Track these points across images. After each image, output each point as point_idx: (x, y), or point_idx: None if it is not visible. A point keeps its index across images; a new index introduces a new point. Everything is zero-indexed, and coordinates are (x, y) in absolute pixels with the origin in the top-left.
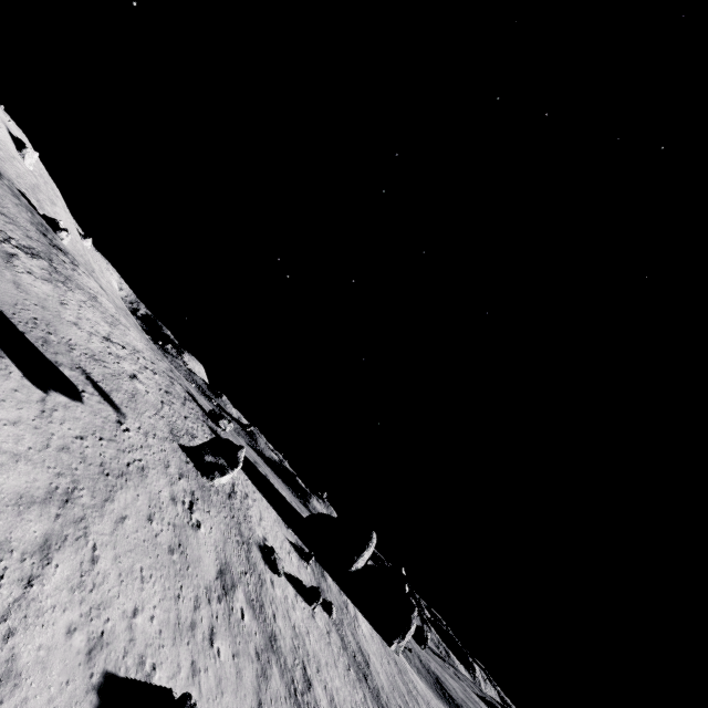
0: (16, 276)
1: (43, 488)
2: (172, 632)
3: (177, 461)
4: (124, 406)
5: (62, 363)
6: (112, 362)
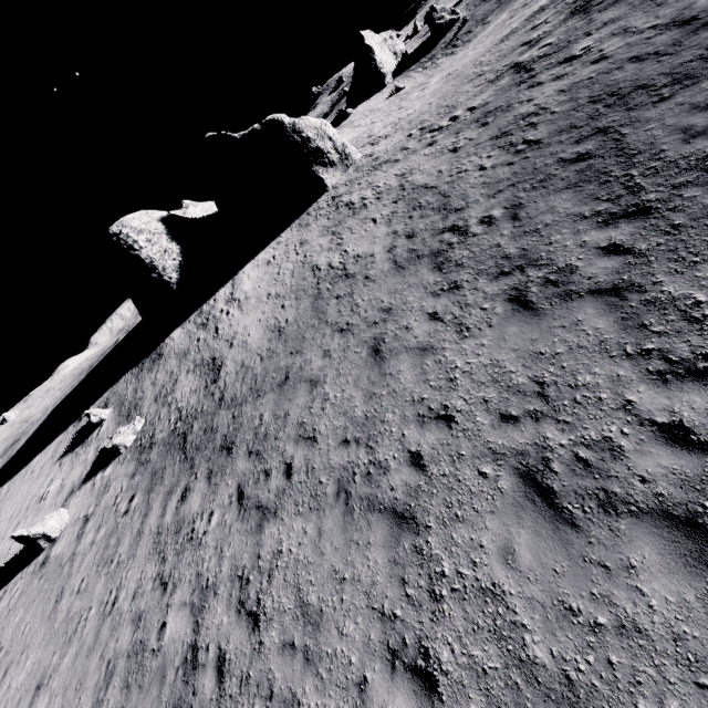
0: None
1: None
2: None
3: None
4: None
5: None
6: None
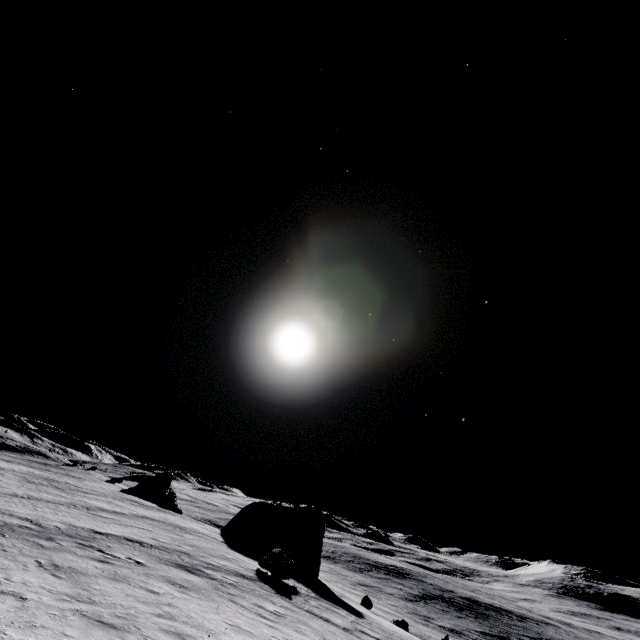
0: None
1: None
2: None
3: None
4: None
5: None
6: None
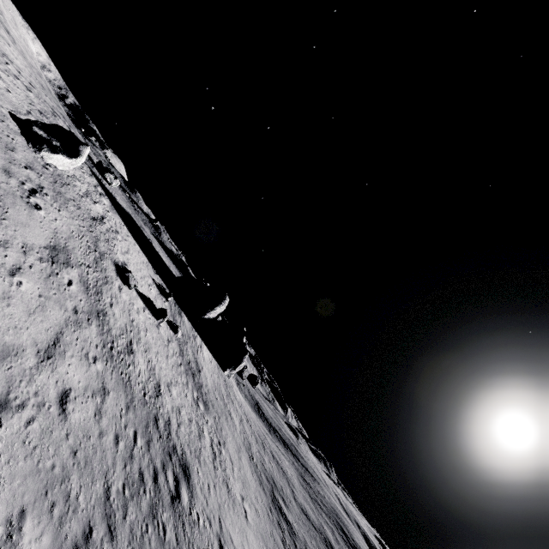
0: None
1: None
2: None
3: (29, 157)
4: None
5: None
6: None
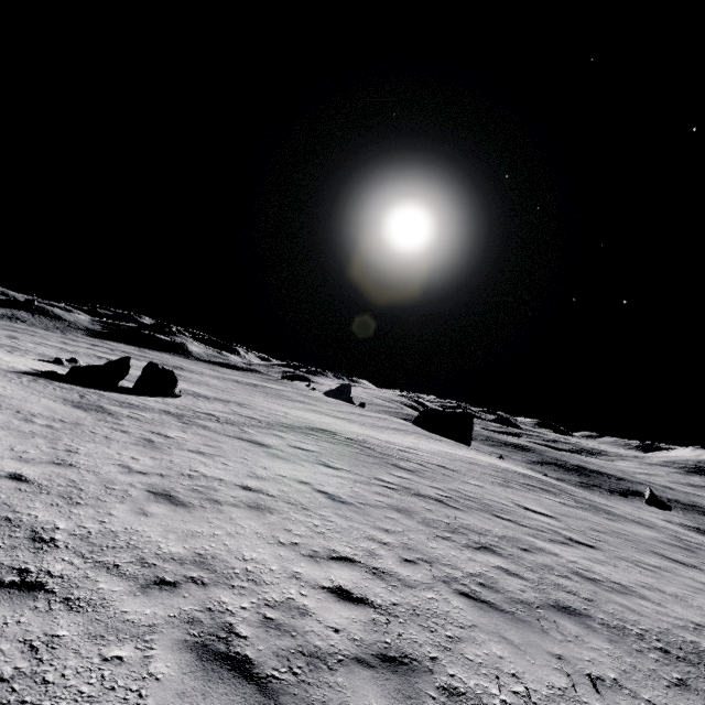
0: None
1: None
2: None
3: None
4: None
5: None
6: None
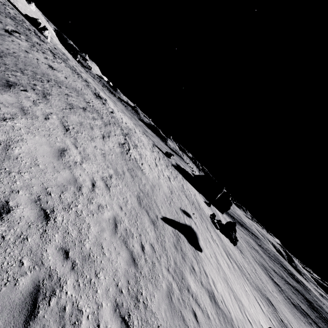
0: (148, 178)
1: (234, 299)
2: (249, 302)
3: (197, 214)
4: (186, 209)
5: (183, 218)
6: (167, 181)
